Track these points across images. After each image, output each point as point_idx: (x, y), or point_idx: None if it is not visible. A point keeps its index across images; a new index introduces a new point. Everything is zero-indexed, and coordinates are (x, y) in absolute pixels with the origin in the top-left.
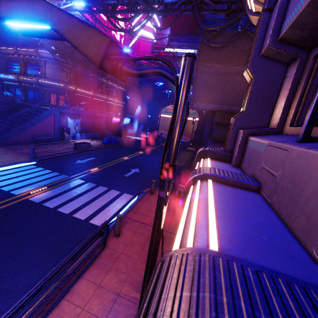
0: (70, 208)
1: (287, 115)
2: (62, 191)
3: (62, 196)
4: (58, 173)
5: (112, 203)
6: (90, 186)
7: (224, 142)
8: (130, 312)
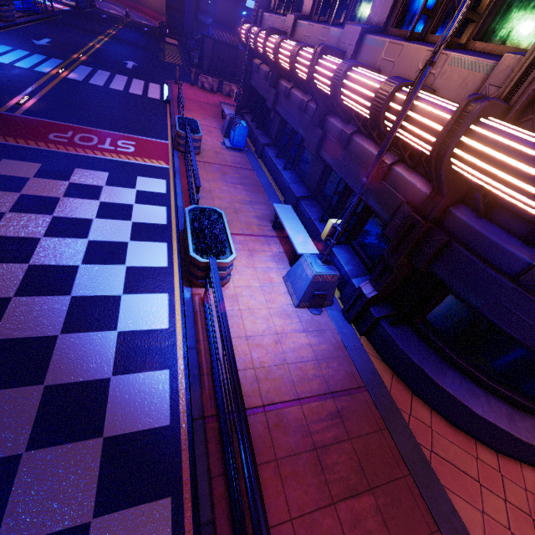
0: (119, 88)
1: (276, 4)
2: (86, 75)
3: (95, 79)
4: (42, 55)
5: (149, 88)
6: (107, 74)
7: (231, 27)
8: (214, 121)
